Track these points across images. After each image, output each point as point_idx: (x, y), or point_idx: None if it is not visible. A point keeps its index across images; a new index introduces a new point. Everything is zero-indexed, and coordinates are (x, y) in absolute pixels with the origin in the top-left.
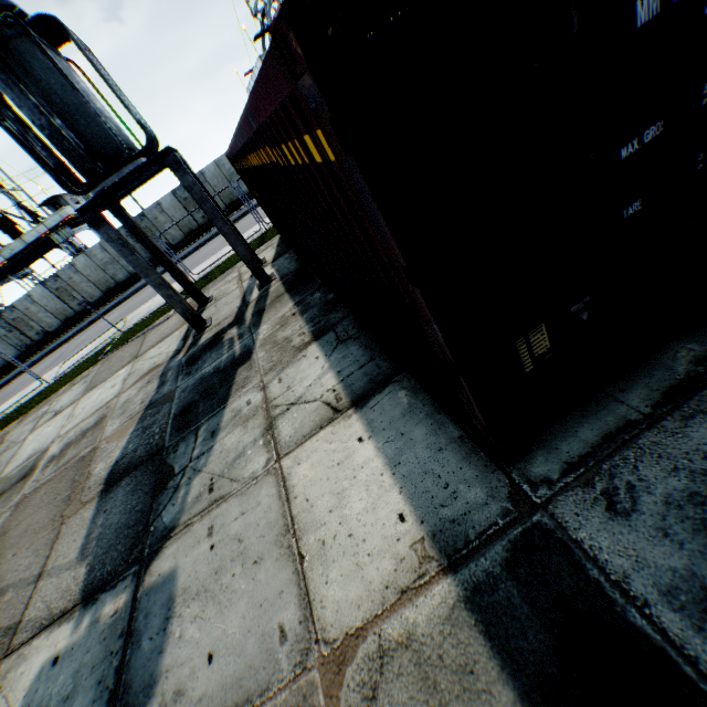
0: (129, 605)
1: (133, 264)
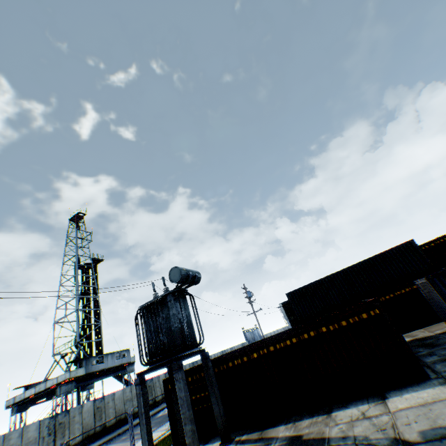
0: (426, 442)
1: (185, 397)
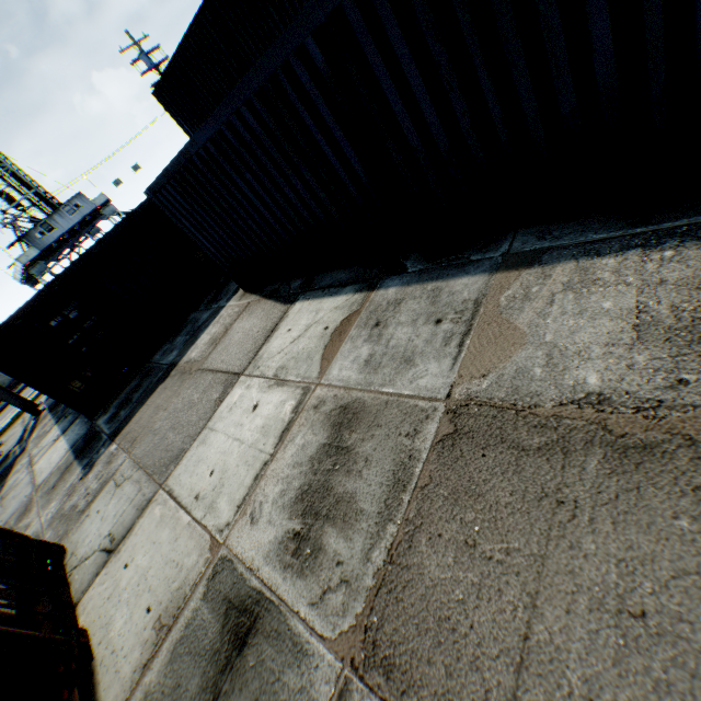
0: None
1: None
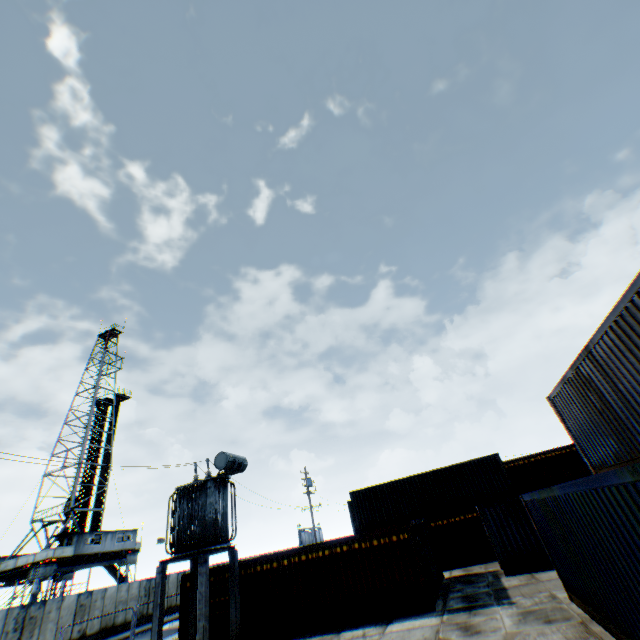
0: None
1: (205, 592)
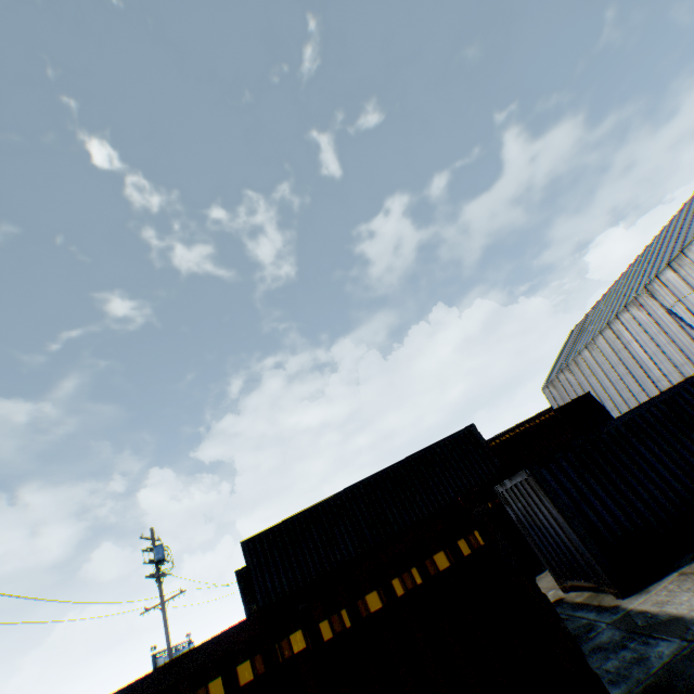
0: None
1: None
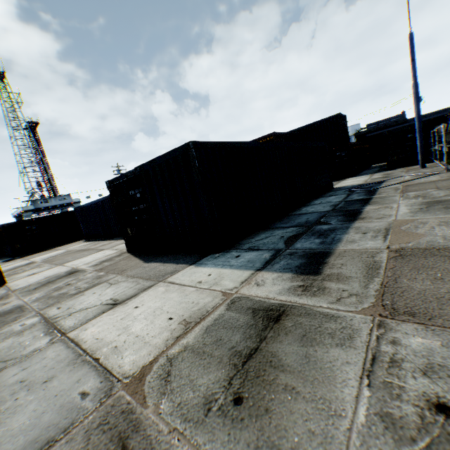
0: None
1: None
